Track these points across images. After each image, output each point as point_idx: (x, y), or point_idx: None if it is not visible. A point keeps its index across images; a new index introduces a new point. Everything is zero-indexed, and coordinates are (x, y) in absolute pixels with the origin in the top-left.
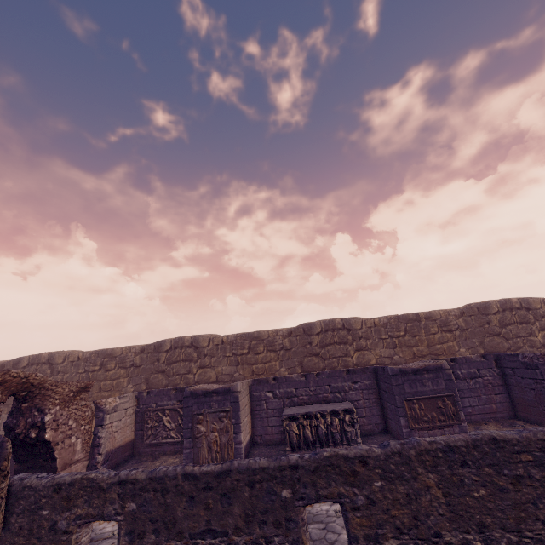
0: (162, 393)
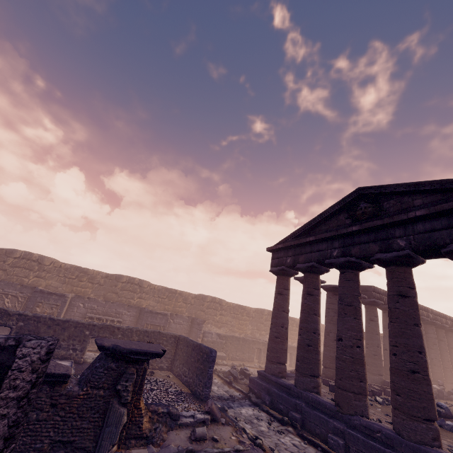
0: (11, 285)
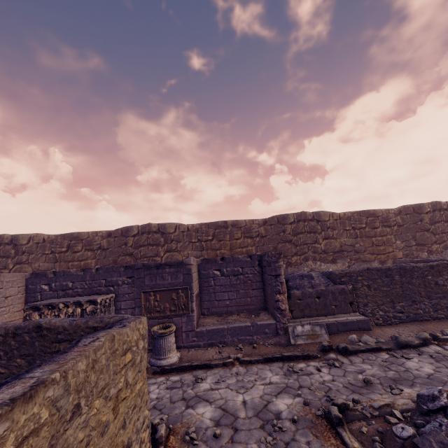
0: None
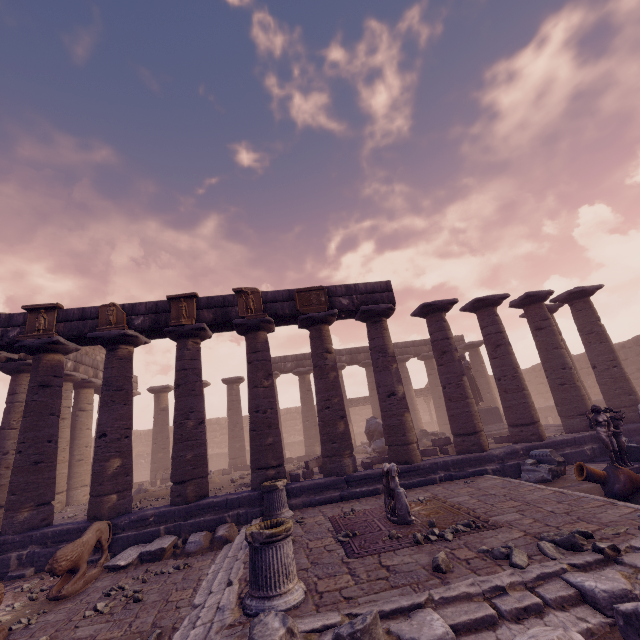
0: None
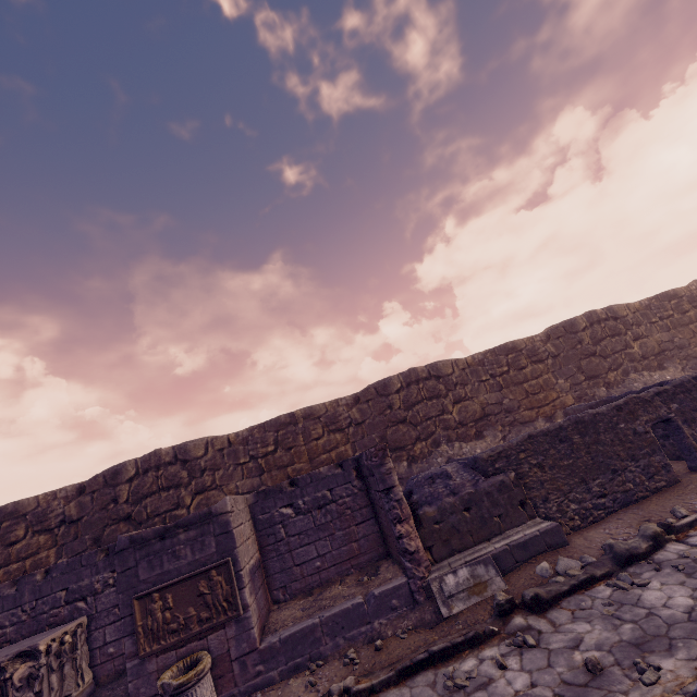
0: None
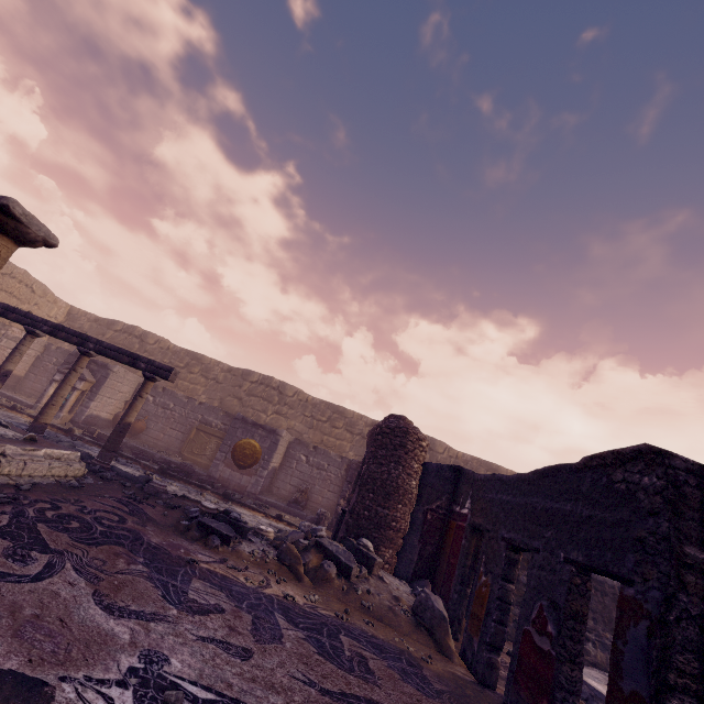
0: None
